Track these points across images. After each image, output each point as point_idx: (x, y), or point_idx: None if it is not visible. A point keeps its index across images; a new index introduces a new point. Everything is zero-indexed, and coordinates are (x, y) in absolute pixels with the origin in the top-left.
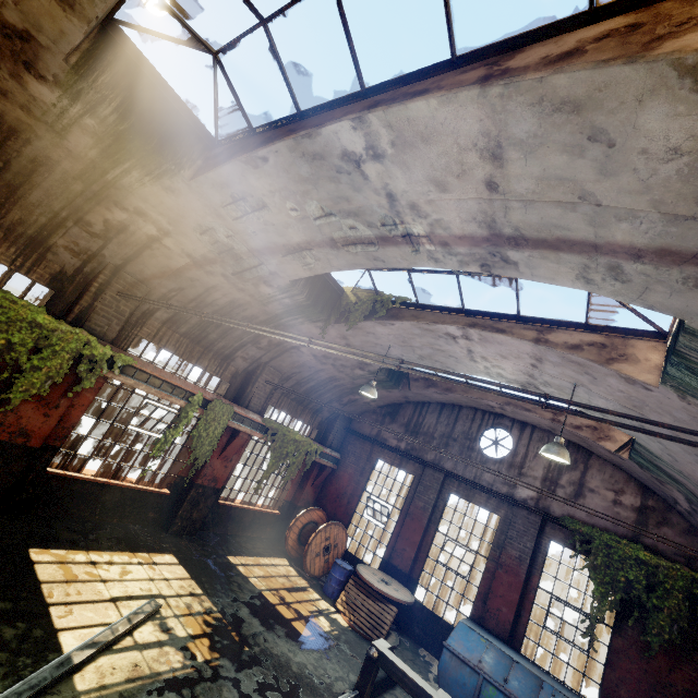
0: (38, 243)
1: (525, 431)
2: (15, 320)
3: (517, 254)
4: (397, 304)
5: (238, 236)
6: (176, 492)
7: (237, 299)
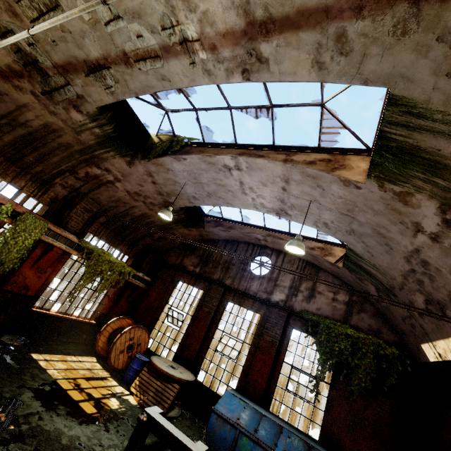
0: None
1: (279, 256)
2: None
3: (268, 47)
4: (188, 142)
5: (39, 45)
6: None
7: (50, 123)
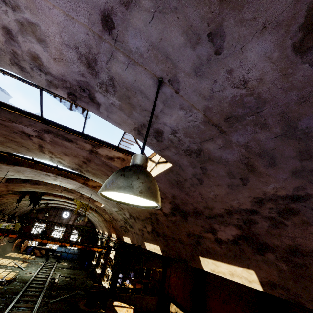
0: None
1: (72, 212)
2: None
3: None
4: None
5: None
6: None
7: (23, 205)
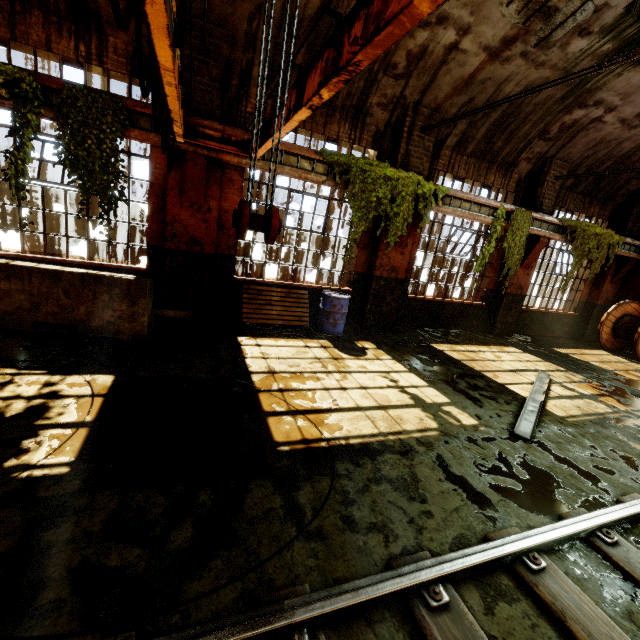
0: (359, 111)
1: None
2: (375, 179)
3: None
4: None
5: None
6: (487, 303)
7: (531, 82)
